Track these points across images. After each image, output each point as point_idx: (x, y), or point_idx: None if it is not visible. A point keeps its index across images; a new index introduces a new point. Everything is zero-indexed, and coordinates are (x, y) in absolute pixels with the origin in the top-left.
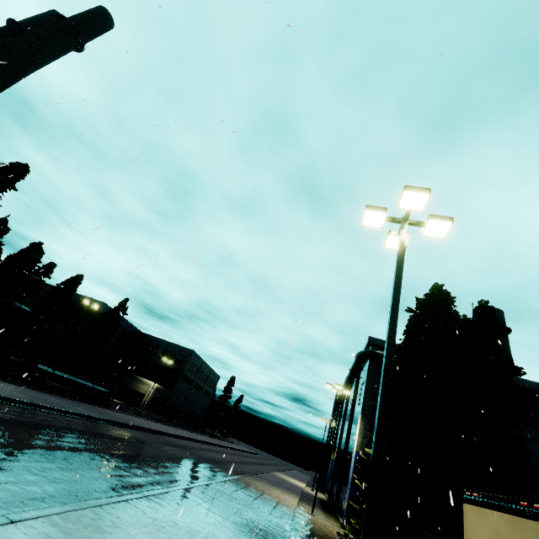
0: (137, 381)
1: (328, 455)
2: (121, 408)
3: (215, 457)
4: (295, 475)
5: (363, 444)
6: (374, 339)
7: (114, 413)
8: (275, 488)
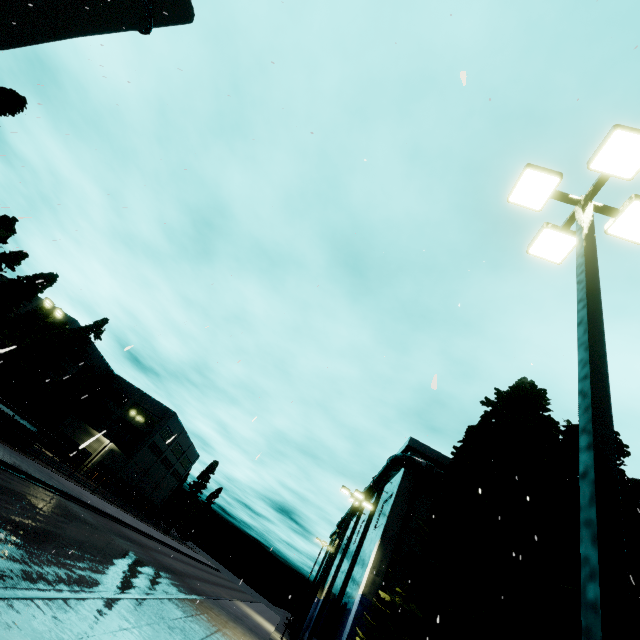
0: (87, 434)
1: (313, 591)
2: (49, 461)
3: (160, 561)
4: (262, 611)
5: (375, 584)
6: (416, 442)
7: (32, 464)
8: (235, 625)
